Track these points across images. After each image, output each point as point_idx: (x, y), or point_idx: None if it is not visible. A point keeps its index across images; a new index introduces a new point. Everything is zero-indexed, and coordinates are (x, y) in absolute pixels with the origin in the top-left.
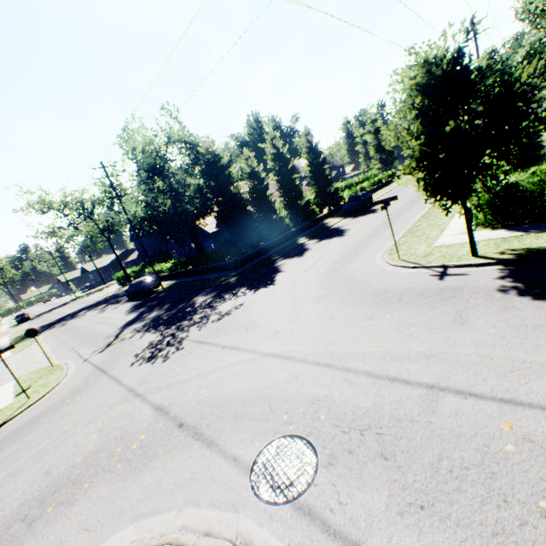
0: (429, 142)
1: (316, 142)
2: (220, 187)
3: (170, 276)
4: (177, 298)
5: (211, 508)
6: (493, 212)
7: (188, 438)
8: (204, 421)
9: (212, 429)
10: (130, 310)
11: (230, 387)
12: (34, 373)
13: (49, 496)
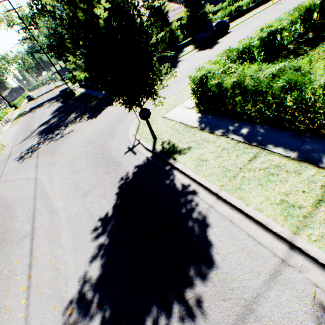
0: None
1: None
2: None
3: (85, 86)
4: (70, 109)
5: None
6: (196, 100)
7: None
8: None
9: None
10: (54, 111)
11: (11, 193)
12: None
13: None
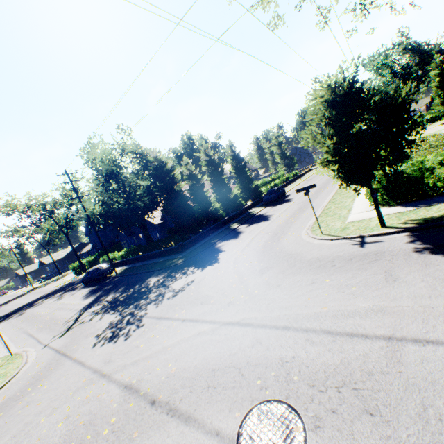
0: (338, 142)
1: (238, 152)
2: (166, 186)
3: (122, 263)
4: (130, 280)
5: None
6: (388, 194)
7: (163, 416)
8: (176, 395)
9: (187, 403)
10: (86, 295)
11: (197, 358)
12: None
13: None
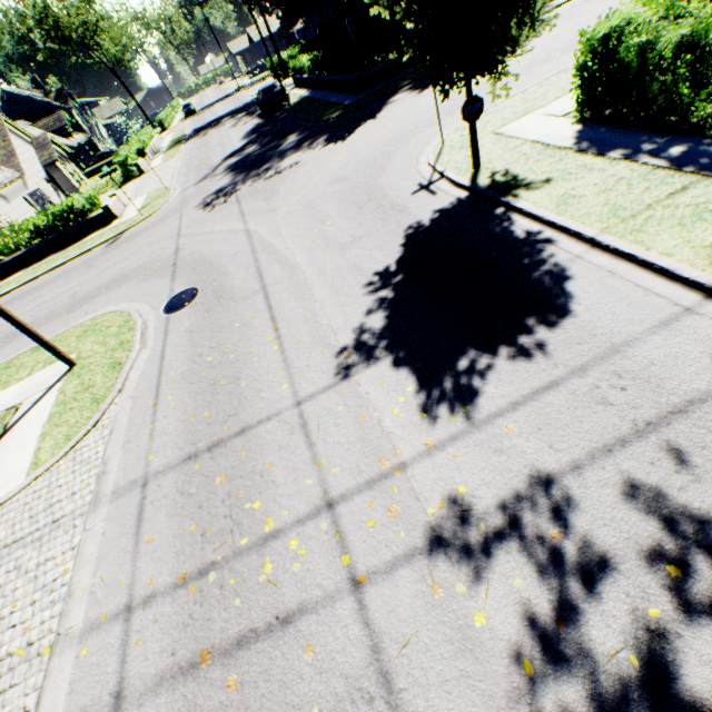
0: None
1: None
2: None
3: (309, 83)
4: (283, 129)
5: (149, 307)
6: (581, 92)
7: (170, 274)
8: (183, 266)
9: (181, 273)
10: (247, 133)
11: (210, 249)
12: (157, 192)
13: (118, 281)
